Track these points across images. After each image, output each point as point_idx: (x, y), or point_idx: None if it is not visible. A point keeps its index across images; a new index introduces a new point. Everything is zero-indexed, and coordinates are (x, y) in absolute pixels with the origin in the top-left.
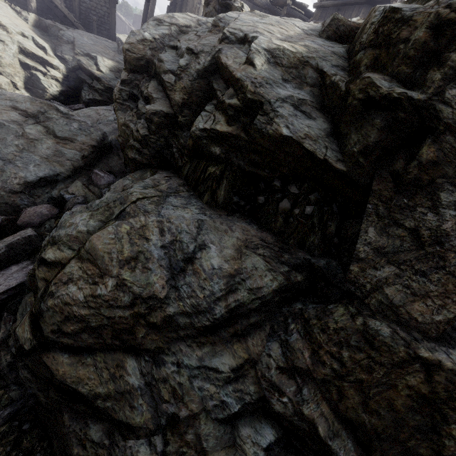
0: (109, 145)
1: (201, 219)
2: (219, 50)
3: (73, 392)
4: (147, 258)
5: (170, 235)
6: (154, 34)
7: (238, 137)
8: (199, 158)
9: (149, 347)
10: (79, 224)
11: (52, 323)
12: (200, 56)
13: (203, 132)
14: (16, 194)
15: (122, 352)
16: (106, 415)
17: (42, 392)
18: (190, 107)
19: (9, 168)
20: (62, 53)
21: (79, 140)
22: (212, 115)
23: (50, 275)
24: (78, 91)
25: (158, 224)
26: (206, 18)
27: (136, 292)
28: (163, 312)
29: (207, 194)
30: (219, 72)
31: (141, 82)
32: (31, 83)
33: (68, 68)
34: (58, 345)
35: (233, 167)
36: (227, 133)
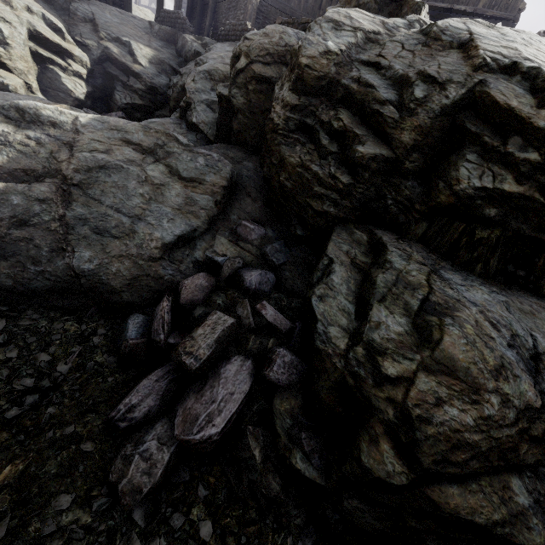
0: (235, 183)
1: (502, 300)
2: (481, 83)
3: (462, 523)
4: (508, 363)
5: (505, 329)
6: (338, 44)
7: (530, 198)
8: (447, 217)
9: (529, 462)
10: (389, 323)
11: (433, 452)
12: (448, 87)
13: (479, 192)
14: (156, 262)
15: (507, 472)
16: (500, 540)
17: (379, 521)
18: (421, 150)
19: (141, 227)
20: (82, 37)
21: (208, 180)
22: (485, 168)
23: (395, 393)
24: (105, 92)
25: (482, 315)
26: (380, 16)
27: (517, 406)
28: (543, 423)
29: (480, 264)
30: (475, 109)
31: (319, 108)
32: (48, 82)
33: (93, 60)
34: (444, 476)
35: (508, 231)
36: (517, 194)
